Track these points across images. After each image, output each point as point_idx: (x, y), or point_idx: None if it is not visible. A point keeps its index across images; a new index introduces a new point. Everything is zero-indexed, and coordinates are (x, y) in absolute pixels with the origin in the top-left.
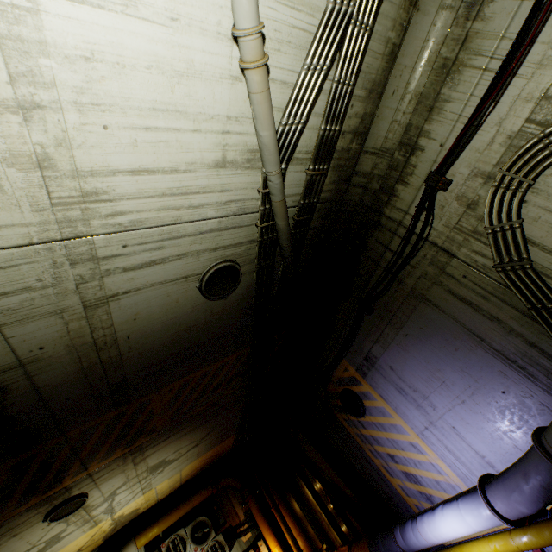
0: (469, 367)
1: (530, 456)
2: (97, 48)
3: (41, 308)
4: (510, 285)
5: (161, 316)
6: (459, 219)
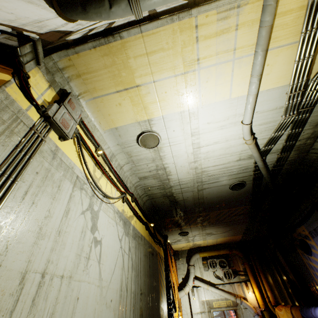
0: None
1: None
2: (209, 150)
3: (189, 190)
4: None
5: (216, 193)
6: None
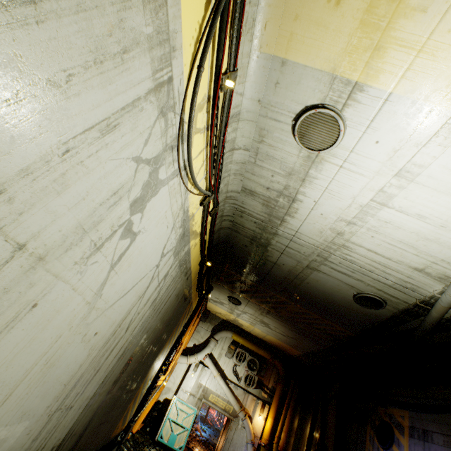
0: None
1: None
2: (393, 221)
3: (296, 257)
4: None
5: (327, 288)
6: None
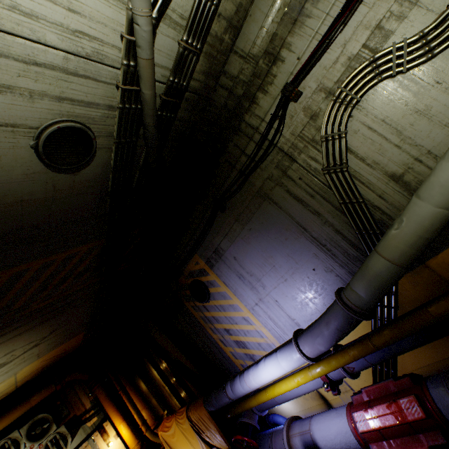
0: (294, 253)
1: (332, 309)
2: None
3: None
4: (331, 184)
5: None
6: (303, 128)
